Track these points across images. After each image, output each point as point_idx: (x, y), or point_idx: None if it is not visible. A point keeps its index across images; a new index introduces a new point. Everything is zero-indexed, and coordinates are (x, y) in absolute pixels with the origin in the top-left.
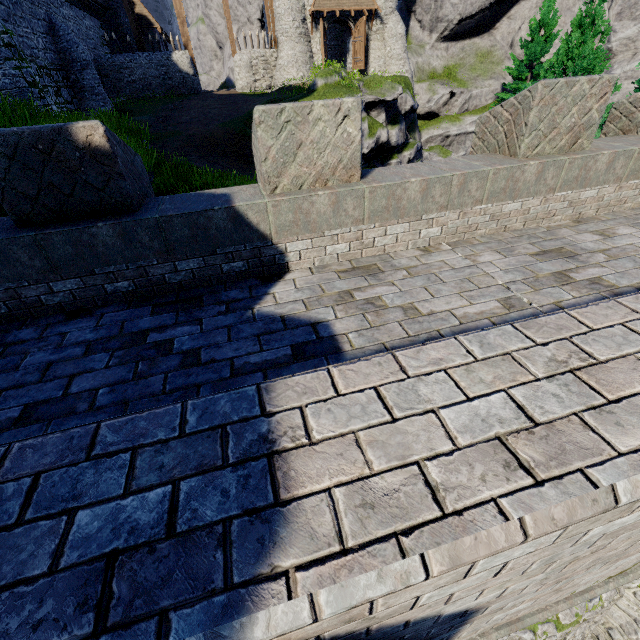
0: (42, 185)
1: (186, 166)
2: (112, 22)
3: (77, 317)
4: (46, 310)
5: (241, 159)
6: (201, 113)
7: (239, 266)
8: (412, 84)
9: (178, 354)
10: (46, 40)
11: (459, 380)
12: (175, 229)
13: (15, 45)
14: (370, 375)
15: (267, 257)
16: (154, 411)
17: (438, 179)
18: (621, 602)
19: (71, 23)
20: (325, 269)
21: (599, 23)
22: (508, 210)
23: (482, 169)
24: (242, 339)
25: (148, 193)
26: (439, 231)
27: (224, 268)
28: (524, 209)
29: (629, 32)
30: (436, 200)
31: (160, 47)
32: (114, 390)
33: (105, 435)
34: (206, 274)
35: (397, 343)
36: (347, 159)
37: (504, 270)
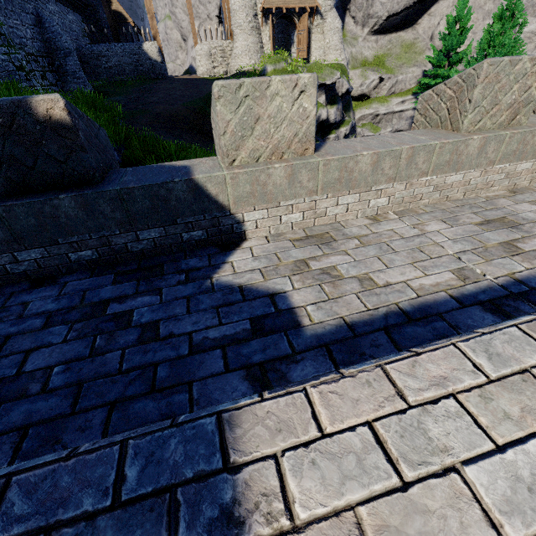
0: (4, 158)
1: (153, 140)
2: (92, 17)
3: (41, 285)
4: (12, 278)
5: (201, 134)
6: (167, 94)
7: (198, 235)
8: (347, 70)
9: (137, 327)
10: (34, 31)
11: (477, 413)
12: (136, 200)
13: (4, 34)
14: (360, 402)
15: (225, 226)
16: (83, 457)
17: (388, 152)
18: None
19: (56, 17)
20: (280, 237)
21: (515, 16)
22: (451, 181)
23: (429, 143)
24: (201, 311)
25: (112, 165)
26: (386, 201)
27: (184, 237)
28: (465, 180)
29: (532, 27)
30: (385, 172)
31: (133, 38)
32: (69, 368)
33: (12, 501)
34: (167, 242)
35: (356, 317)
36: (302, 133)
37: (452, 239)
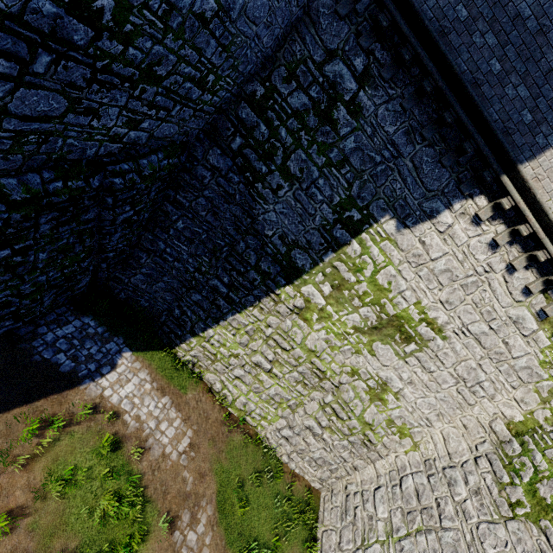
0: None
1: None
2: None
3: None
4: None
5: None
6: None
7: None
8: None
9: None
10: None
11: None
12: None
13: None
14: None
15: None
16: None
17: None
18: (380, 462)
19: None
20: None
21: None
22: None
23: None
24: None
25: None
26: None
27: None
28: None
29: None
30: None
31: None
32: None
33: None
34: None
35: None
36: None
37: None
